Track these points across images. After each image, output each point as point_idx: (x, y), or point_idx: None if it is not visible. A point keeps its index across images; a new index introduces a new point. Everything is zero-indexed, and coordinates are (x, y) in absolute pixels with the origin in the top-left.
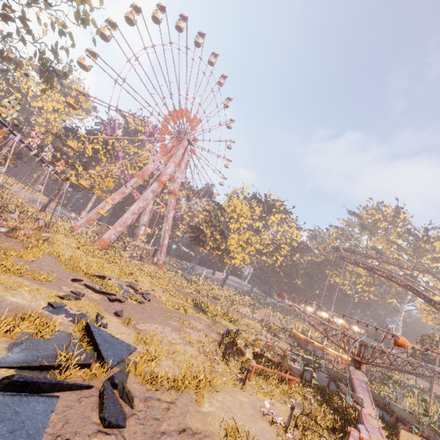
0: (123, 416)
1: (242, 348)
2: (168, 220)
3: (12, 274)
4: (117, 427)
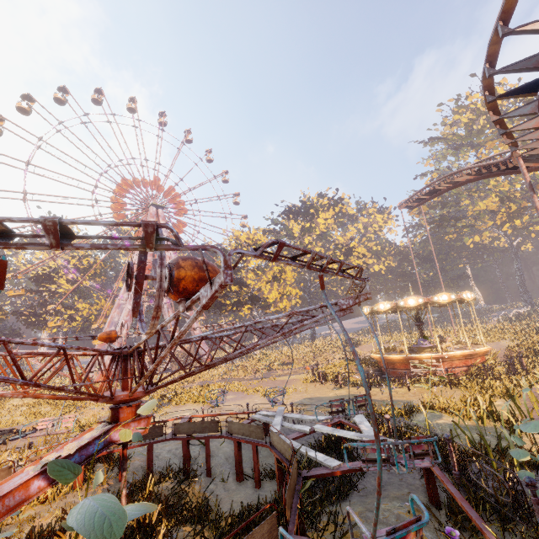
0: None
1: None
2: None
3: None
4: None
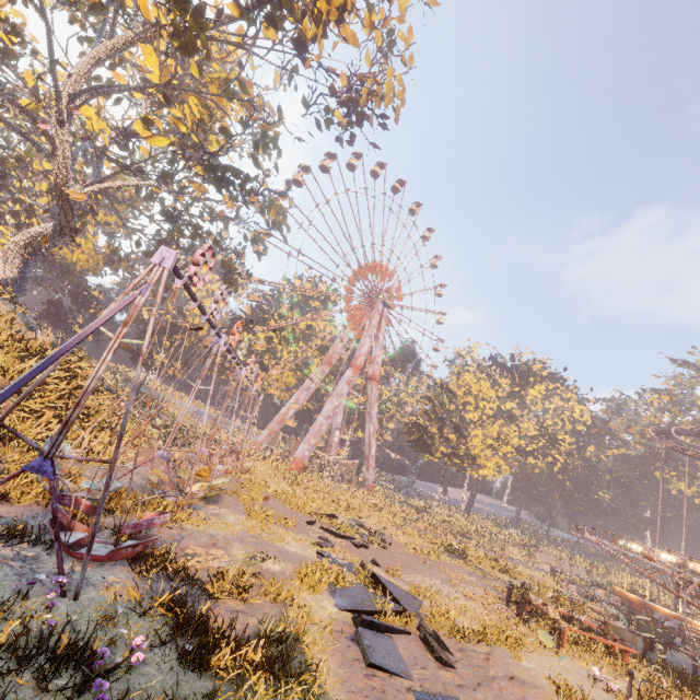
0: (450, 660)
1: (541, 607)
2: (372, 418)
3: (266, 521)
4: (452, 668)
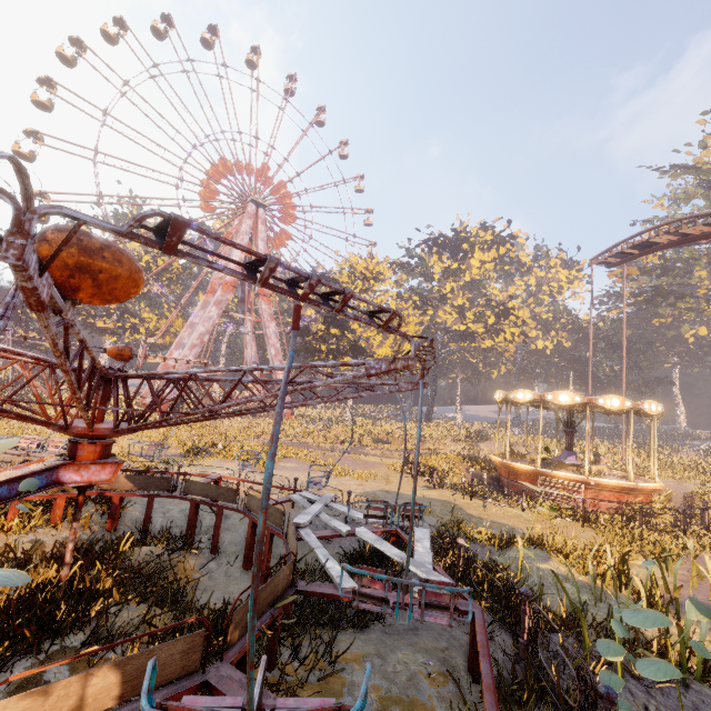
0: None
1: None
2: (270, 339)
3: None
4: None
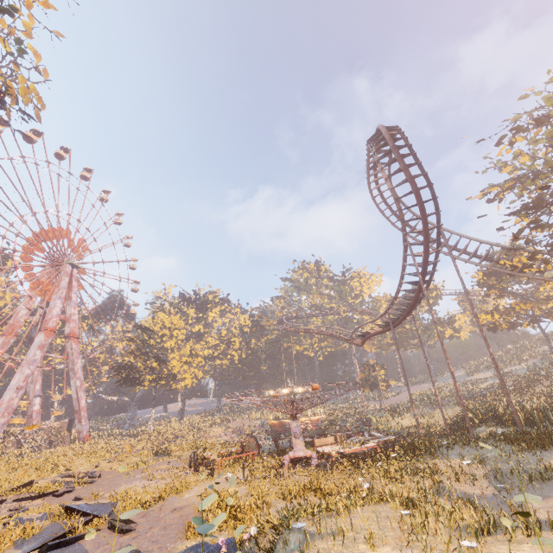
0: (132, 527)
1: (209, 457)
2: (77, 373)
3: None
4: (132, 531)
